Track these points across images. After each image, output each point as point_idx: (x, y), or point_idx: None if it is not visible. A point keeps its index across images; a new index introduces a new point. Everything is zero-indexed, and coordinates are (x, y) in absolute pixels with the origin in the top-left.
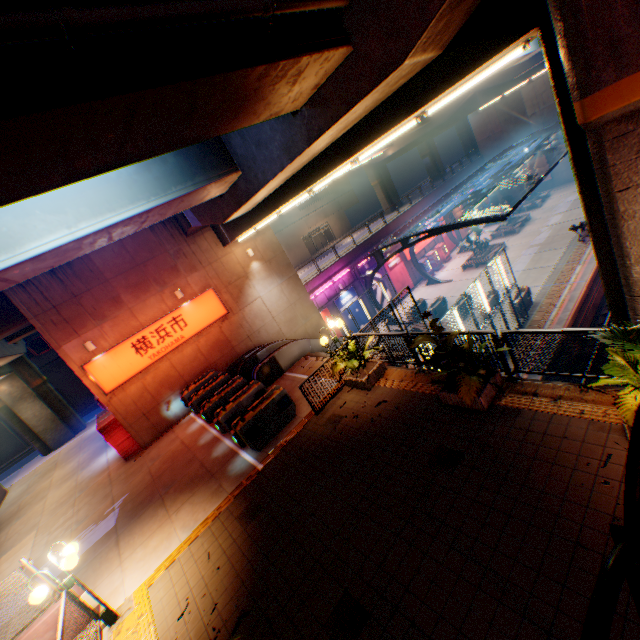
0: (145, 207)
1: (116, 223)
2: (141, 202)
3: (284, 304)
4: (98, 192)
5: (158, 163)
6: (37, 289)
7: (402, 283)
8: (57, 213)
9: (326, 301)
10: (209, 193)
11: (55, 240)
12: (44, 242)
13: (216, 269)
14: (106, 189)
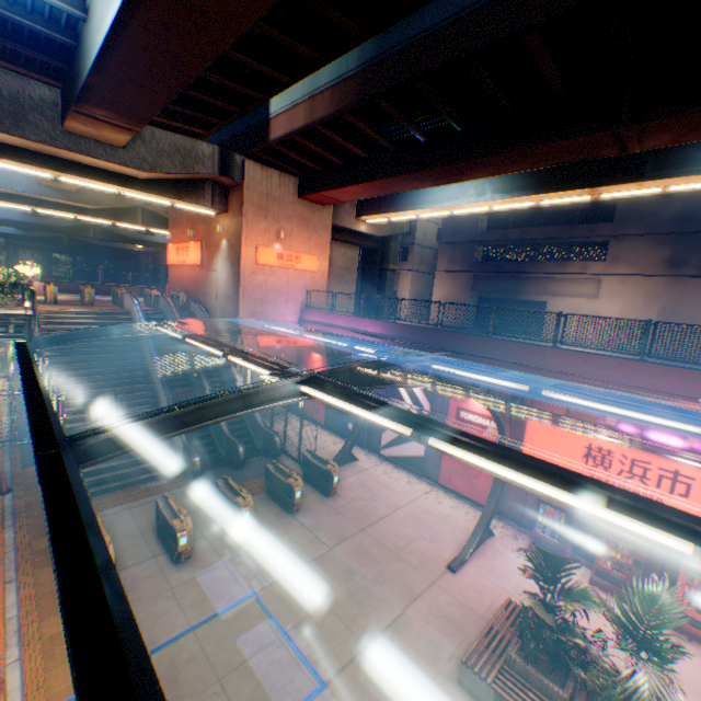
0: None
1: None
2: None
3: (226, 292)
4: None
5: None
6: None
7: (468, 469)
8: None
9: (335, 350)
10: None
11: None
12: None
13: (211, 230)
14: None
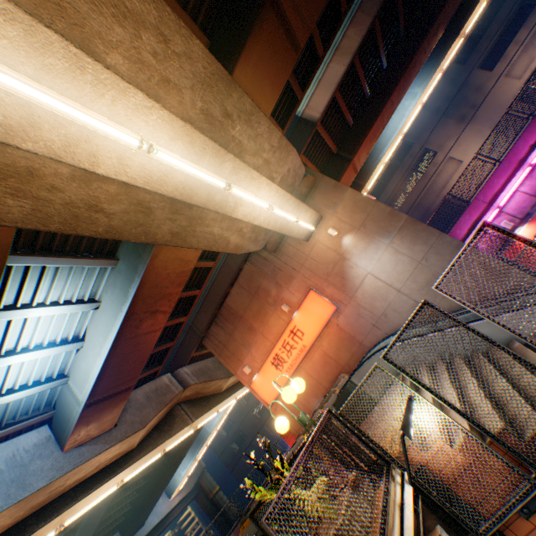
0: (122, 316)
1: (116, 338)
2: (119, 314)
3: (406, 267)
4: (103, 322)
5: (118, 276)
6: (214, 337)
7: None
8: (95, 348)
9: (530, 202)
10: (177, 258)
11: (98, 366)
12: (96, 369)
13: (309, 267)
14: (105, 317)
